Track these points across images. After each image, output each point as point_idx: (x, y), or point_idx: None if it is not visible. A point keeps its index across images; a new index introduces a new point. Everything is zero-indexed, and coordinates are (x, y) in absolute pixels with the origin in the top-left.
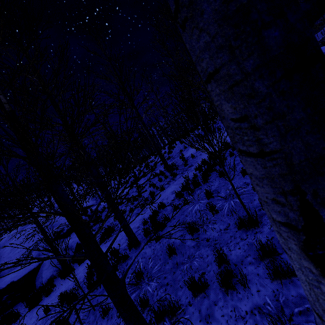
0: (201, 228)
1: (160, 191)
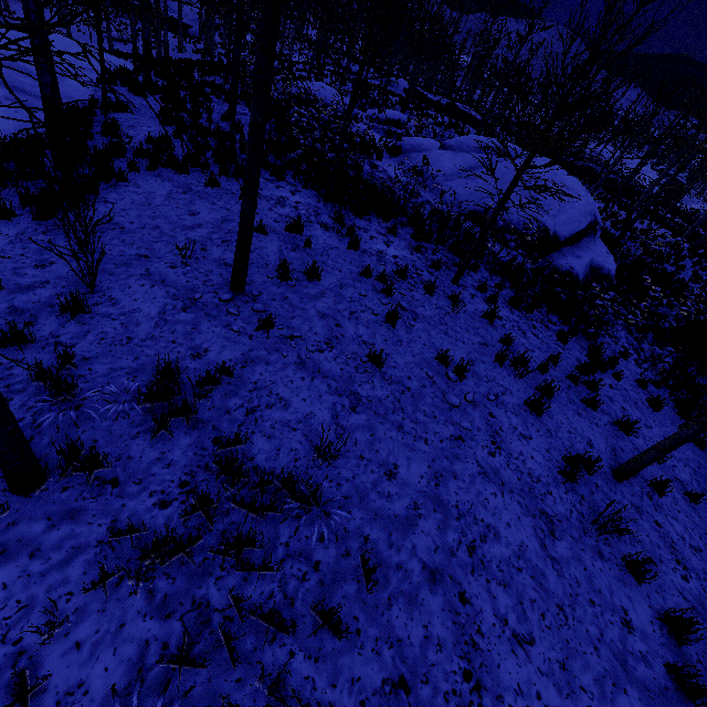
0: None
1: None
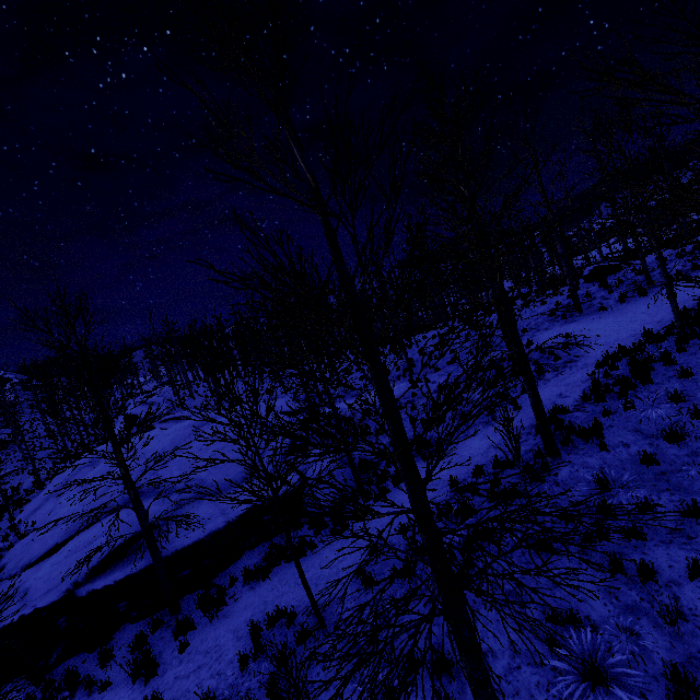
0: (686, 436)
1: (517, 393)
